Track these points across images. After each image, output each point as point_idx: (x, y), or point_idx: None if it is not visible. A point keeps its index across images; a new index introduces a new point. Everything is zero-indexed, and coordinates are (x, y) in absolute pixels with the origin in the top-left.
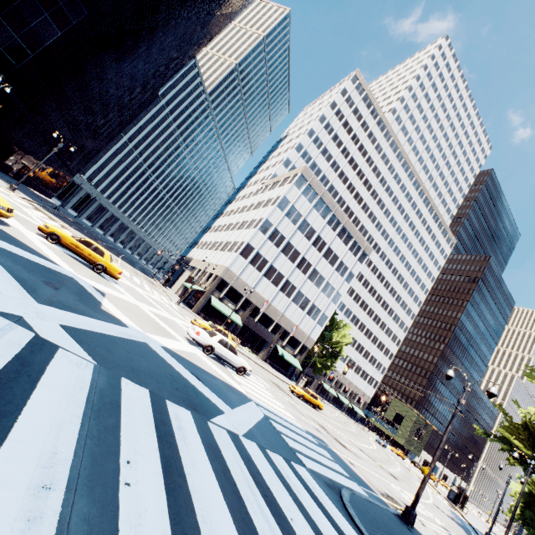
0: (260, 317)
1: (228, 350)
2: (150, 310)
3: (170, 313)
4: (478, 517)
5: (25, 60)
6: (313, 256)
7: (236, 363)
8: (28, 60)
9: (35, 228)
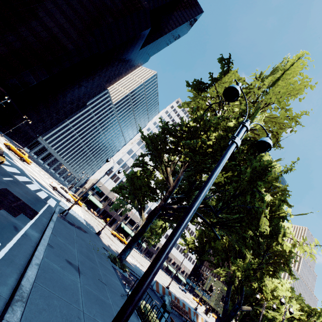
0: None
1: (64, 191)
2: (38, 176)
3: None
4: None
5: (20, 91)
6: None
7: (66, 196)
8: (21, 91)
9: (3, 145)
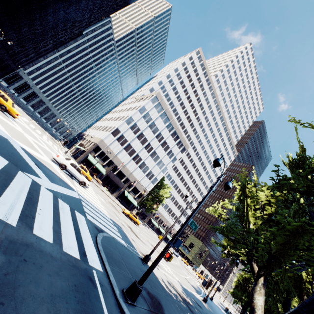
0: (118, 172)
1: (76, 170)
2: (32, 140)
3: (52, 150)
4: (218, 298)
5: None
6: (155, 143)
7: (79, 178)
8: None
9: None
